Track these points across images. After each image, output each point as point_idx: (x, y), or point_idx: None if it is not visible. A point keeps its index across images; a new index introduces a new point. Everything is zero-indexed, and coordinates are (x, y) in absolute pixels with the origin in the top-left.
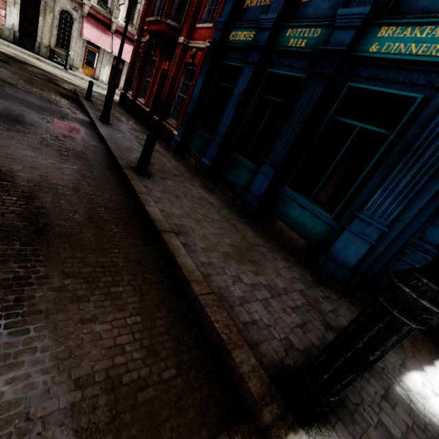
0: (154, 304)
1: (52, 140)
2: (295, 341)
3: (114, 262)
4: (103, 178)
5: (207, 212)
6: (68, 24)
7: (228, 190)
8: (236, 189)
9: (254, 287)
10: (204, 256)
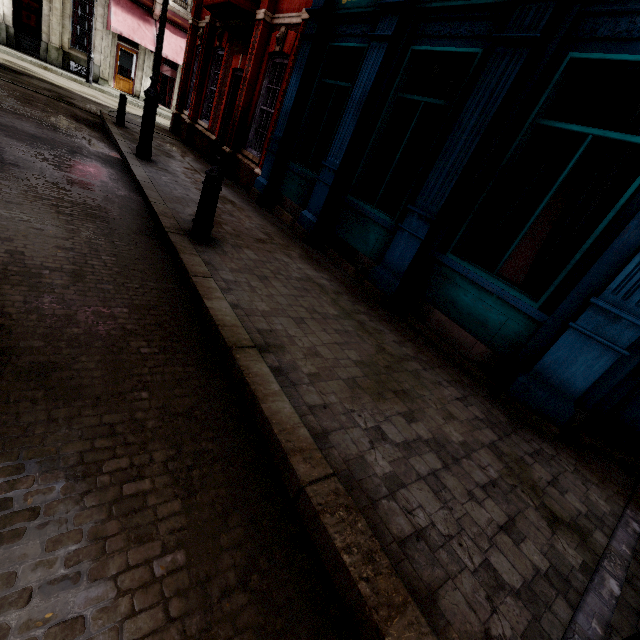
0: (216, 514)
1: (47, 189)
2: (504, 570)
3: (136, 421)
4: (132, 252)
5: (315, 304)
6: (87, 10)
7: (348, 262)
8: (362, 260)
9: (410, 449)
10: (313, 391)
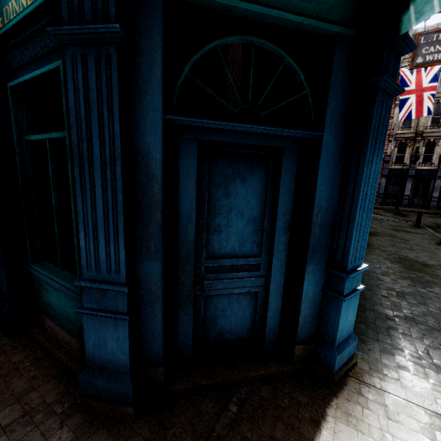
0: None
1: None
2: None
3: None
4: None
5: None
6: None
7: None
8: None
9: None
10: None
